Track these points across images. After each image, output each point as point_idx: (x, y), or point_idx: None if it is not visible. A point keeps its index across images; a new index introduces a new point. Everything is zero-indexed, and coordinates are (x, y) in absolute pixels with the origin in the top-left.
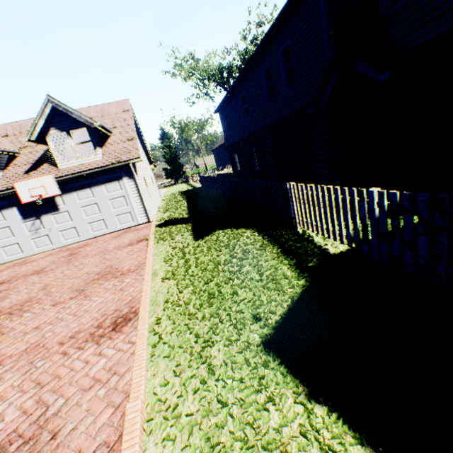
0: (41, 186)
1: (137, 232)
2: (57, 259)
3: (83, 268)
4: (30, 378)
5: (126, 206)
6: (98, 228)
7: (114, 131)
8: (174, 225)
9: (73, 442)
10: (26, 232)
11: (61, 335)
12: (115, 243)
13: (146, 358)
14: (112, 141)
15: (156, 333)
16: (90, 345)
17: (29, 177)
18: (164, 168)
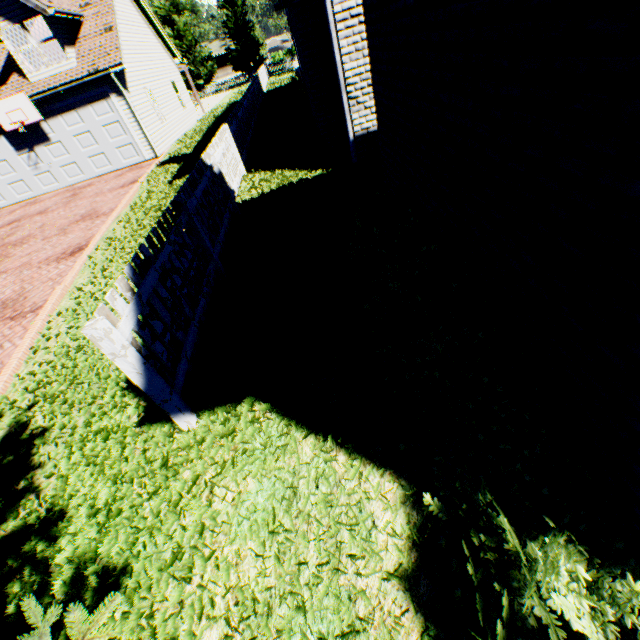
0: (18, 109)
1: (138, 172)
2: (61, 200)
3: (75, 211)
4: (20, 279)
5: (125, 136)
6: (101, 164)
7: (87, 12)
8: (169, 165)
9: (33, 300)
10: (26, 168)
11: (42, 258)
12: (113, 184)
13: (79, 270)
14: (86, 33)
15: (92, 258)
16: (55, 263)
17: (1, 95)
18: (228, 51)
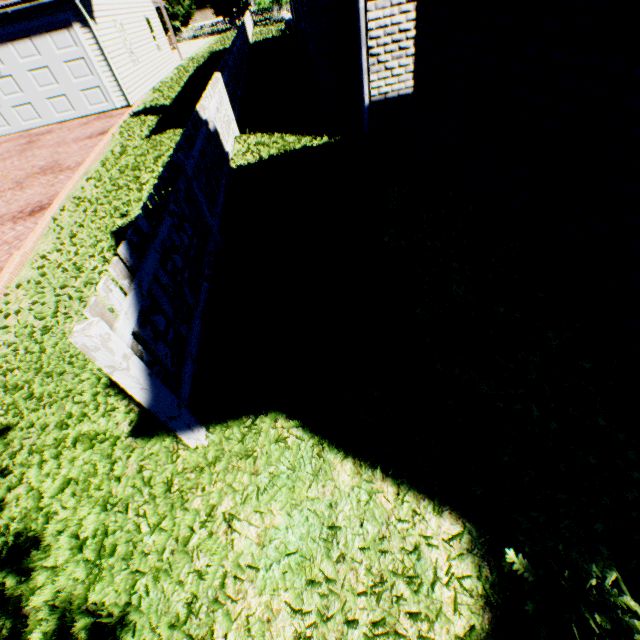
0: None
1: (108, 121)
2: (14, 147)
3: (32, 161)
4: None
5: (91, 76)
6: (63, 108)
7: None
8: (145, 116)
9: None
10: None
11: None
12: (78, 133)
13: (41, 233)
14: None
15: (57, 220)
16: (11, 224)
17: None
18: None
